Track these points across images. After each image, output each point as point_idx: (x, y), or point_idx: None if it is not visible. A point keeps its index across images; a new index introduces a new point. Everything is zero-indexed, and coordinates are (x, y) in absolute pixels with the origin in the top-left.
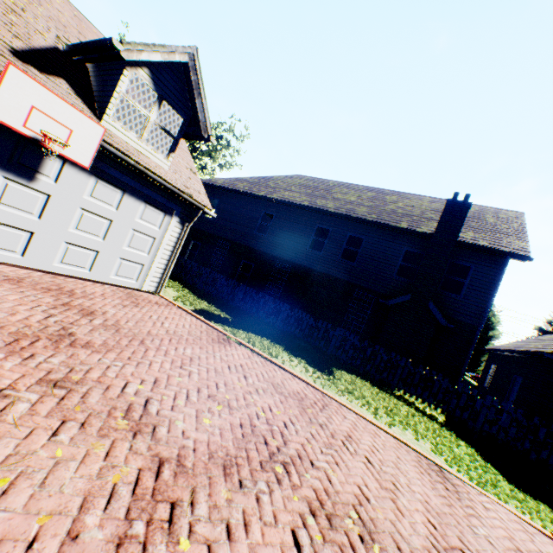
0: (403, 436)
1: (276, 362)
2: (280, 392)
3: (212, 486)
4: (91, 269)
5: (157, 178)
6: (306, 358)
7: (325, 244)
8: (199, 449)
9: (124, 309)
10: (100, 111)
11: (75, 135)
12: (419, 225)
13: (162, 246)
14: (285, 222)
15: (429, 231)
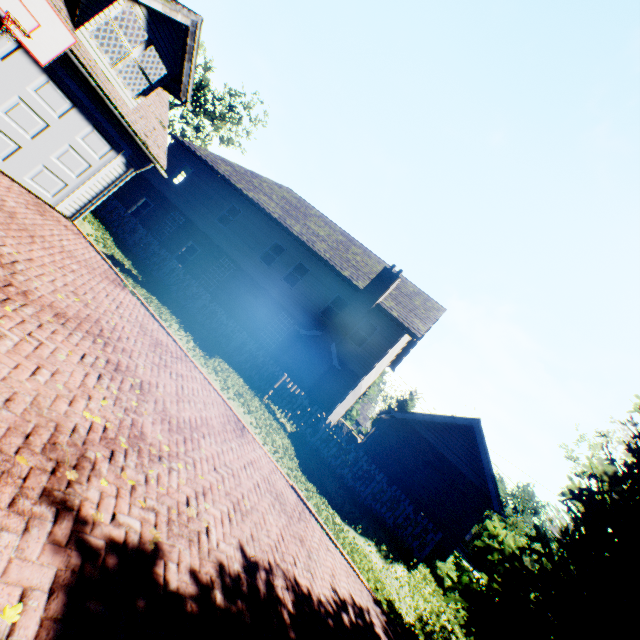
0: (235, 407)
1: (160, 321)
2: (144, 330)
3: (43, 312)
4: (5, 159)
5: (115, 111)
6: (197, 339)
7: (275, 261)
8: (44, 299)
9: (27, 210)
10: (80, 20)
11: (42, 31)
12: (358, 280)
13: (96, 177)
14: (249, 224)
15: (362, 287)
